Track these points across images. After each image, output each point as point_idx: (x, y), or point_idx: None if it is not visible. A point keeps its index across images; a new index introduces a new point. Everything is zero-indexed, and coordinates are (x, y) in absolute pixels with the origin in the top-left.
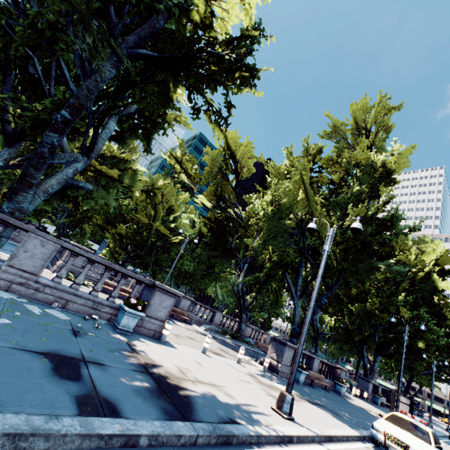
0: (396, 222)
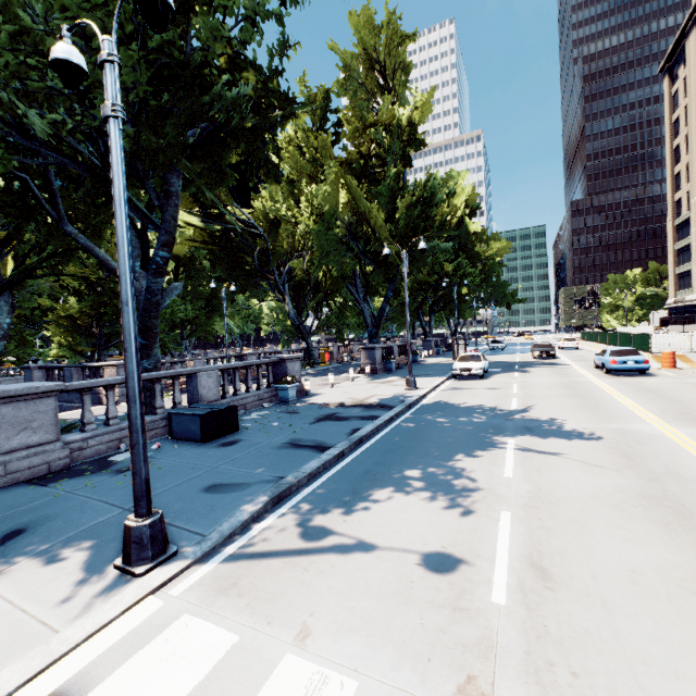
0: (434, 193)
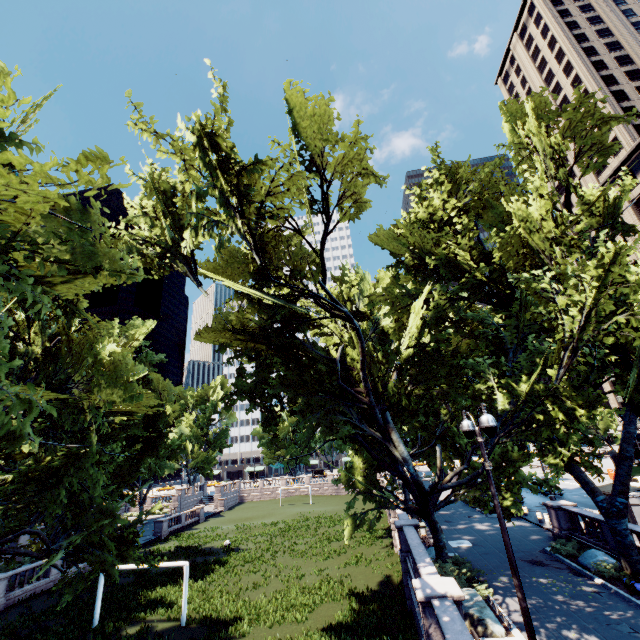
0: None
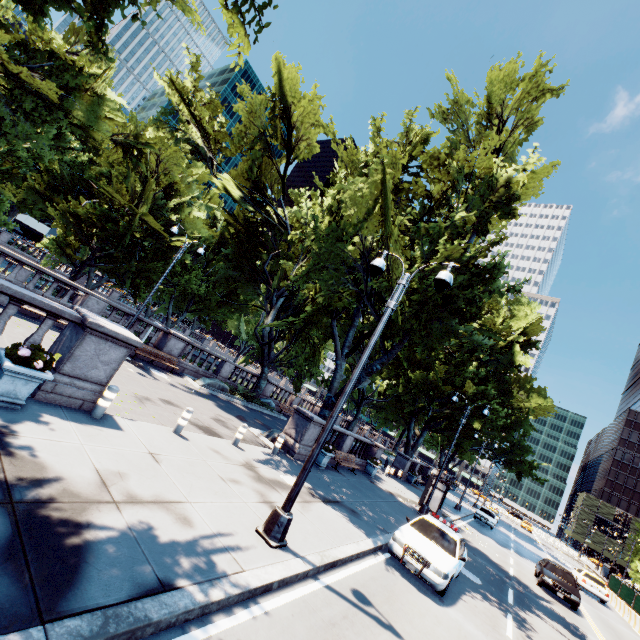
0: (498, 275)
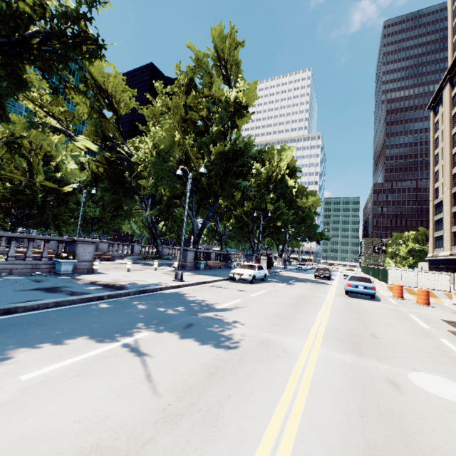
0: (248, 148)
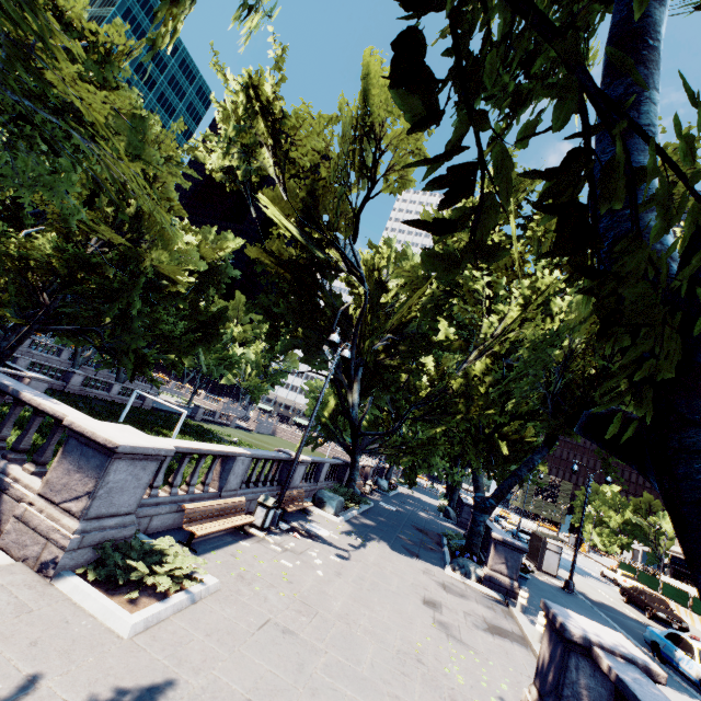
0: None
